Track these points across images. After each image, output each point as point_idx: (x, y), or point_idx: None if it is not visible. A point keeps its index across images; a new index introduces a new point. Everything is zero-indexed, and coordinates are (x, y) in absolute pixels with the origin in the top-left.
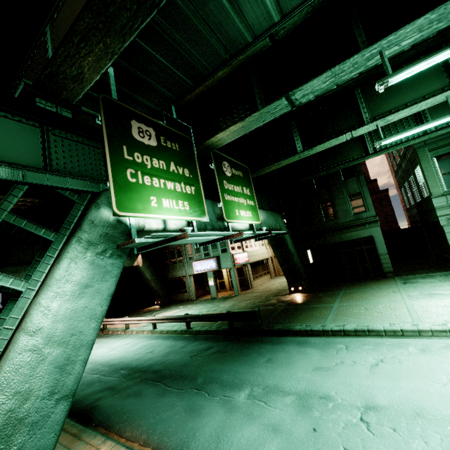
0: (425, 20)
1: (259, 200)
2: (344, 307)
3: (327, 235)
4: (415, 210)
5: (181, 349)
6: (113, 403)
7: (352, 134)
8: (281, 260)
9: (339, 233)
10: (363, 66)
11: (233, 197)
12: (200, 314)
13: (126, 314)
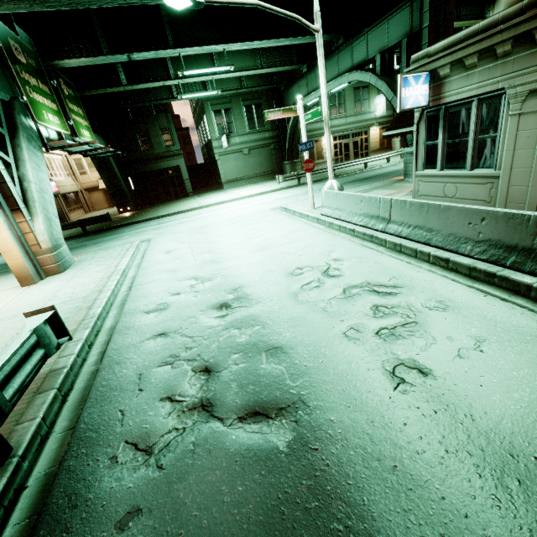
0: (197, 49)
1: None
2: (166, 209)
3: (146, 164)
4: (206, 149)
5: None
6: None
7: (164, 83)
8: (109, 184)
9: (156, 162)
10: (171, 55)
11: (76, 116)
12: None
13: None
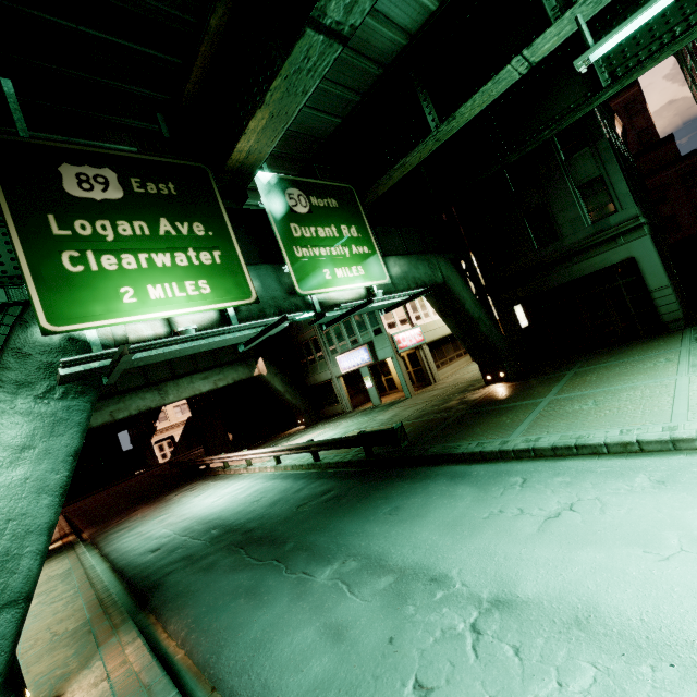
0: None
1: (399, 239)
2: (559, 403)
3: (544, 274)
4: None
5: (293, 495)
6: (179, 580)
7: (527, 58)
8: (460, 333)
9: (568, 266)
10: None
11: (315, 249)
12: (326, 440)
13: (261, 443)
